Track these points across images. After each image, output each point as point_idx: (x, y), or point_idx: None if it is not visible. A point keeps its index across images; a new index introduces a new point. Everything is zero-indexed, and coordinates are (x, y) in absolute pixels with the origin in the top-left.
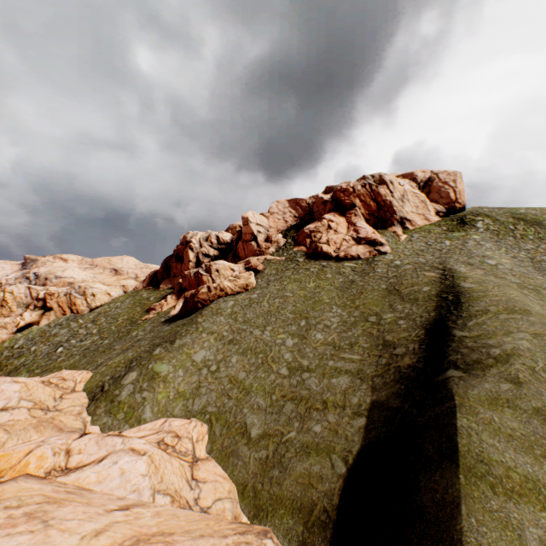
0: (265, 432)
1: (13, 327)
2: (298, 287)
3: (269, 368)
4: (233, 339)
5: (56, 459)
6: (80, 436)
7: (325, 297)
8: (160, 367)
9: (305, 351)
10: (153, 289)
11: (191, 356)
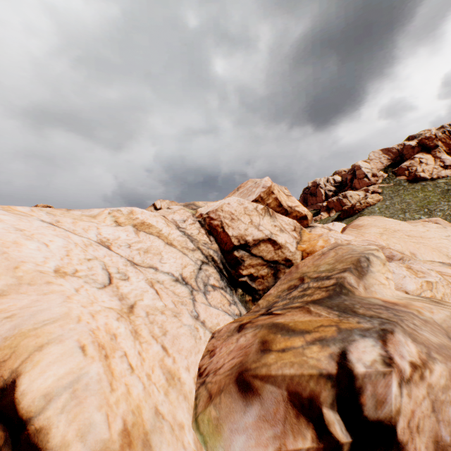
0: None
1: None
2: (412, 197)
3: None
4: None
5: None
6: None
7: (433, 199)
8: None
9: None
10: None
11: None
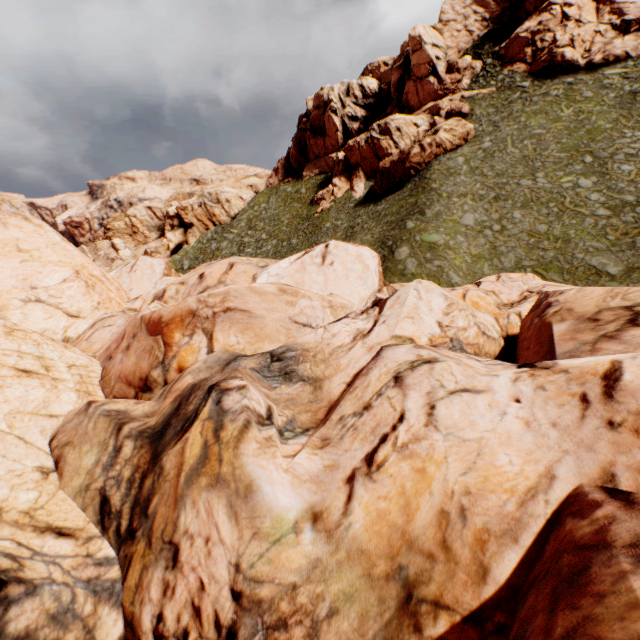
0: (629, 267)
1: (164, 251)
2: (546, 120)
3: (576, 215)
4: (497, 196)
5: (491, 298)
6: (475, 285)
7: (601, 122)
8: (430, 238)
9: (619, 188)
10: (295, 181)
11: (458, 222)
